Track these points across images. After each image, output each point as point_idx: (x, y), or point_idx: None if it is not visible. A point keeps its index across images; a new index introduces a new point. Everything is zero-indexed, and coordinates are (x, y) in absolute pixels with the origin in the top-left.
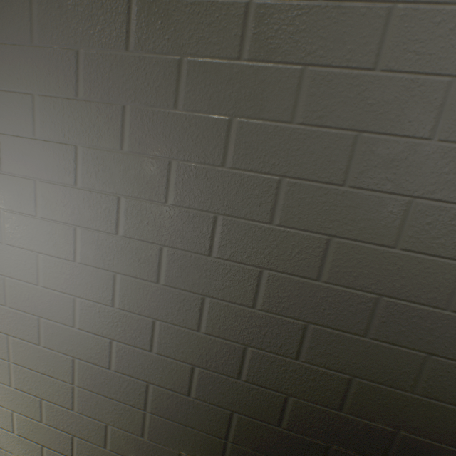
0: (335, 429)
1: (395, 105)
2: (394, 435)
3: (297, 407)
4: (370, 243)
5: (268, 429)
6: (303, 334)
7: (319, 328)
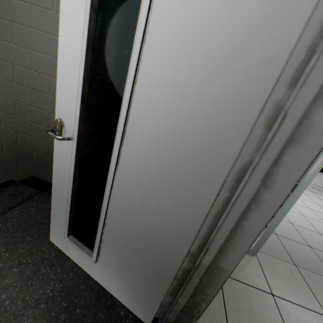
0: (18, 152)
1: (0, 29)
2: (33, 153)
3: (6, 144)
4: (8, 80)
5: (1, 153)
6: (0, 115)
7: (4, 112)
